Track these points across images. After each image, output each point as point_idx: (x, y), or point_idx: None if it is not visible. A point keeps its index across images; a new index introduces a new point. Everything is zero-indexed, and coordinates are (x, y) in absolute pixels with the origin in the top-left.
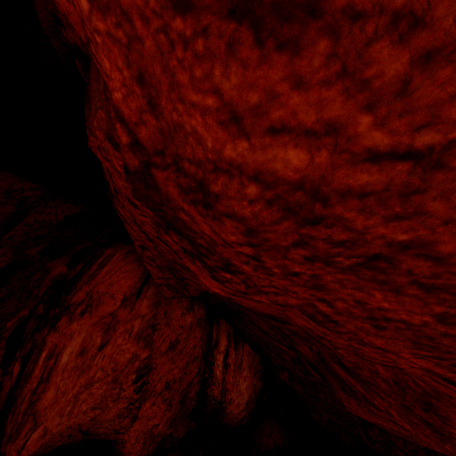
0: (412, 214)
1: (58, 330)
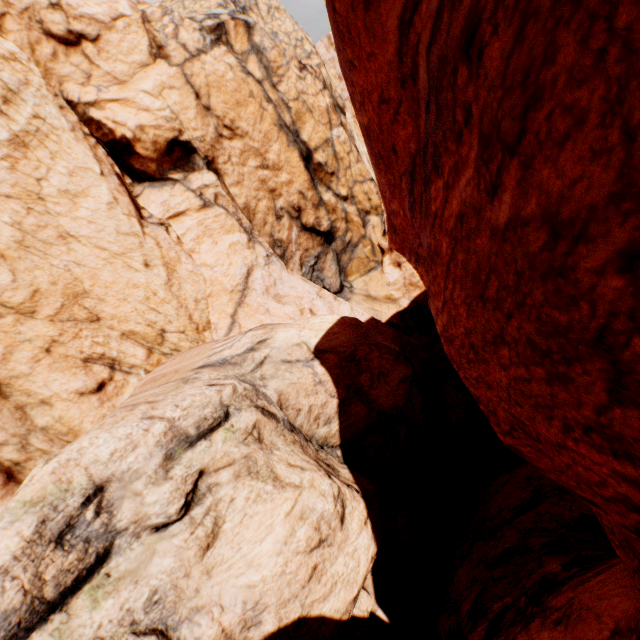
0: (453, 319)
1: (528, 630)
